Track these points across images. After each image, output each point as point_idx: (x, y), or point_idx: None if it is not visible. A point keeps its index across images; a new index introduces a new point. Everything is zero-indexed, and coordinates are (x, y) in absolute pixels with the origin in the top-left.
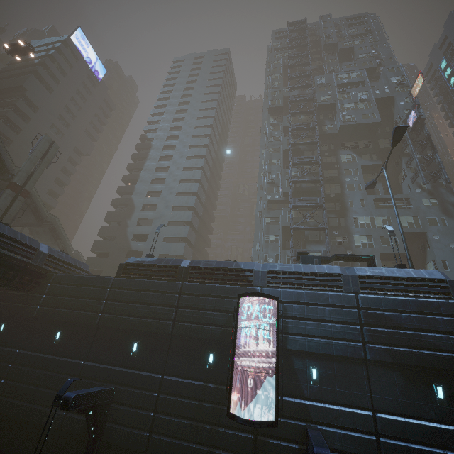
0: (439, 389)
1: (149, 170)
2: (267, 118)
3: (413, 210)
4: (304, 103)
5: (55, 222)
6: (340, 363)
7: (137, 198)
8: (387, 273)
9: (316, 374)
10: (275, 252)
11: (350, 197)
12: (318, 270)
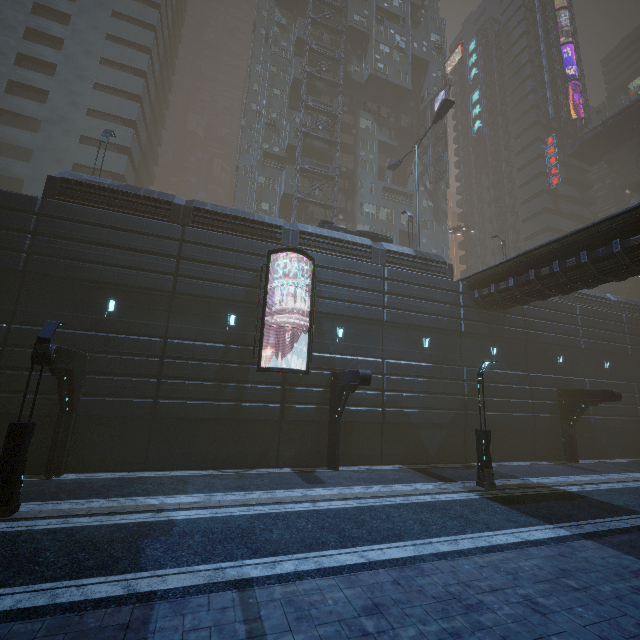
0: (427, 341)
1: (14, 1)
2: (268, 8)
3: (414, 209)
4: (331, 12)
5: None
6: (362, 324)
7: None
8: (408, 252)
9: (342, 334)
10: None
11: (362, 177)
12: (351, 239)
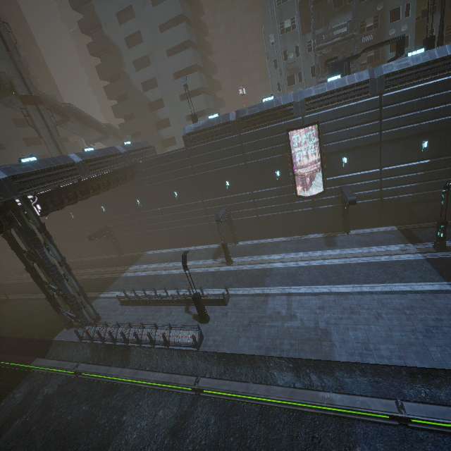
0: (425, 144)
1: None
2: None
3: None
4: None
5: (72, 109)
6: (362, 149)
7: (112, 32)
8: (412, 63)
9: (346, 161)
10: (294, 43)
11: None
12: (348, 83)
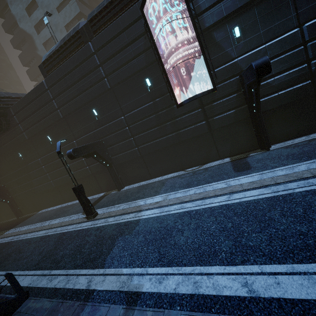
0: None
1: None
2: None
3: None
4: None
5: None
6: (261, 4)
7: (25, 25)
8: None
9: (239, 32)
10: None
11: None
12: None
